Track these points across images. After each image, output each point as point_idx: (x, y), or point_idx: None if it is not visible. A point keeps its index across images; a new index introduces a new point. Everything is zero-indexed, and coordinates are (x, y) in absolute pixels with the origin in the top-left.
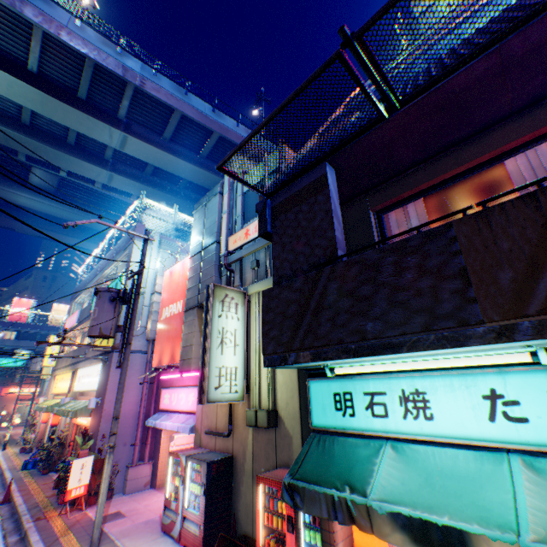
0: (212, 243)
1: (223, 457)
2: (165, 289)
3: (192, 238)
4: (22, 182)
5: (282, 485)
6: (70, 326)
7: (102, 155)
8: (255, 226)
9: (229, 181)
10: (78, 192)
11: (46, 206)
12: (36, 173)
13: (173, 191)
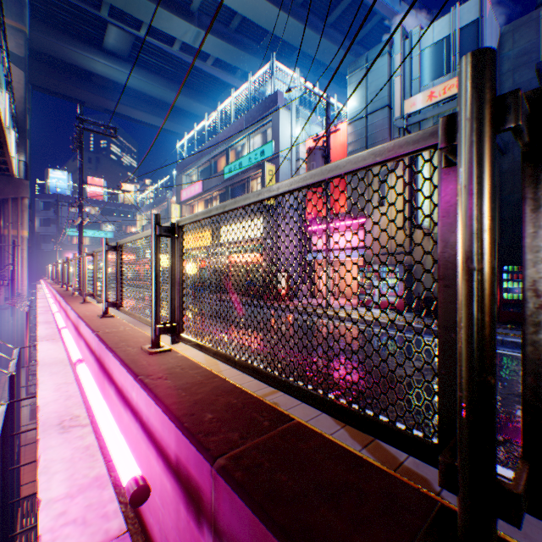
0: (382, 108)
1: (408, 264)
2: None
3: (348, 104)
4: (95, 45)
5: None
6: (191, 196)
7: (187, 5)
8: (443, 89)
9: (400, 39)
10: (149, 57)
11: (121, 75)
12: (111, 32)
13: (255, 53)
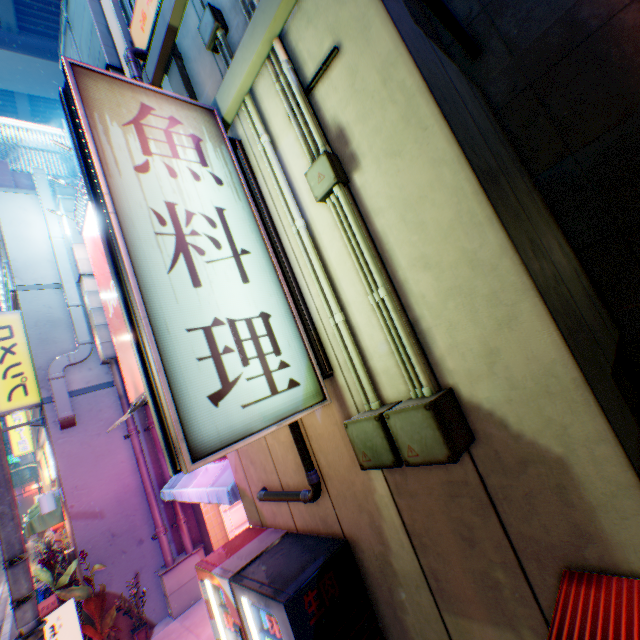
0: None
1: (324, 562)
2: (94, 263)
3: None
4: None
5: None
6: None
7: None
8: None
9: None
10: None
11: None
12: None
13: None
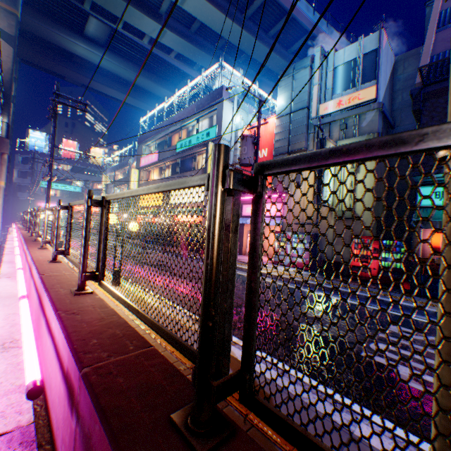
0: (303, 108)
1: (314, 233)
2: None
3: (278, 102)
4: (78, 31)
5: (411, 221)
6: (148, 163)
7: (156, 8)
8: (349, 99)
9: (319, 57)
10: (122, 45)
11: (98, 58)
12: (91, 22)
13: (210, 52)
